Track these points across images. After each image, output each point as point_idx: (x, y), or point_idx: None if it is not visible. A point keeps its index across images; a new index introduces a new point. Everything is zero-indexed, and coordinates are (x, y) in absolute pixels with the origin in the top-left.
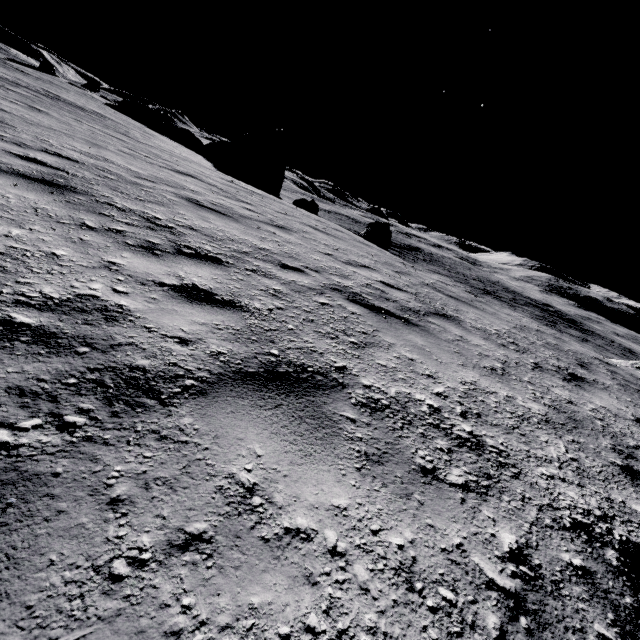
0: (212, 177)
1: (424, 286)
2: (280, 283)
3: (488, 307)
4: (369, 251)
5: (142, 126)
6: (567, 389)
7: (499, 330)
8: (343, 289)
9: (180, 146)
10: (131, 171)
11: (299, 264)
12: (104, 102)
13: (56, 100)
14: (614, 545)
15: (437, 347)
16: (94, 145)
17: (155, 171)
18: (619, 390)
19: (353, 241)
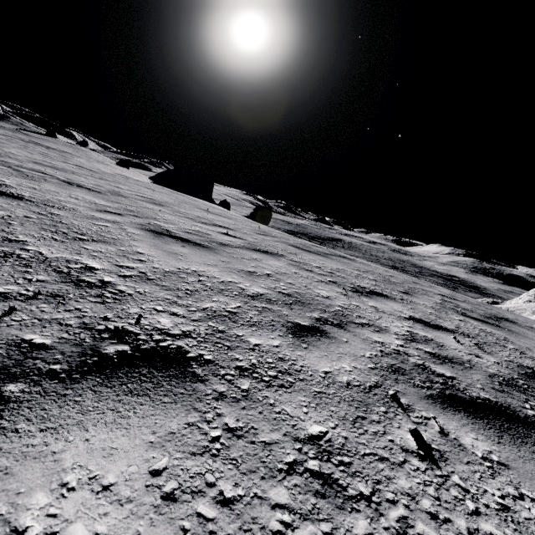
0: (103, 170)
1: (193, 207)
2: (13, 169)
3: (250, 223)
4: (185, 200)
5: (103, 161)
6: (181, 219)
7: (210, 217)
8: (73, 182)
9: (130, 172)
10: (9, 152)
11: (61, 176)
12: (87, 151)
13: (30, 143)
14: (5, 193)
15: (89, 193)
16: (5, 147)
17: (37, 157)
18: (263, 238)
19: (182, 197)
